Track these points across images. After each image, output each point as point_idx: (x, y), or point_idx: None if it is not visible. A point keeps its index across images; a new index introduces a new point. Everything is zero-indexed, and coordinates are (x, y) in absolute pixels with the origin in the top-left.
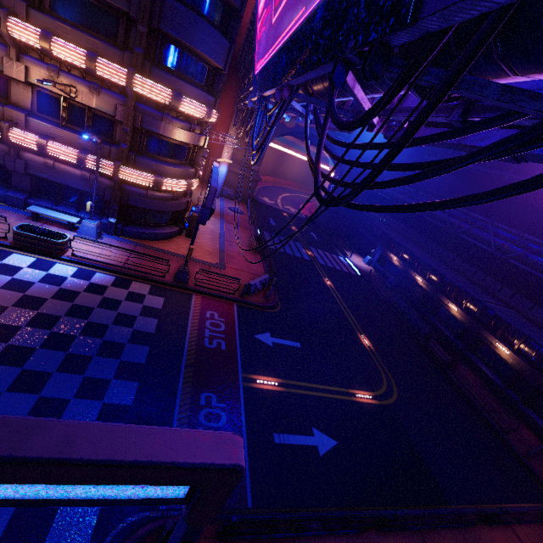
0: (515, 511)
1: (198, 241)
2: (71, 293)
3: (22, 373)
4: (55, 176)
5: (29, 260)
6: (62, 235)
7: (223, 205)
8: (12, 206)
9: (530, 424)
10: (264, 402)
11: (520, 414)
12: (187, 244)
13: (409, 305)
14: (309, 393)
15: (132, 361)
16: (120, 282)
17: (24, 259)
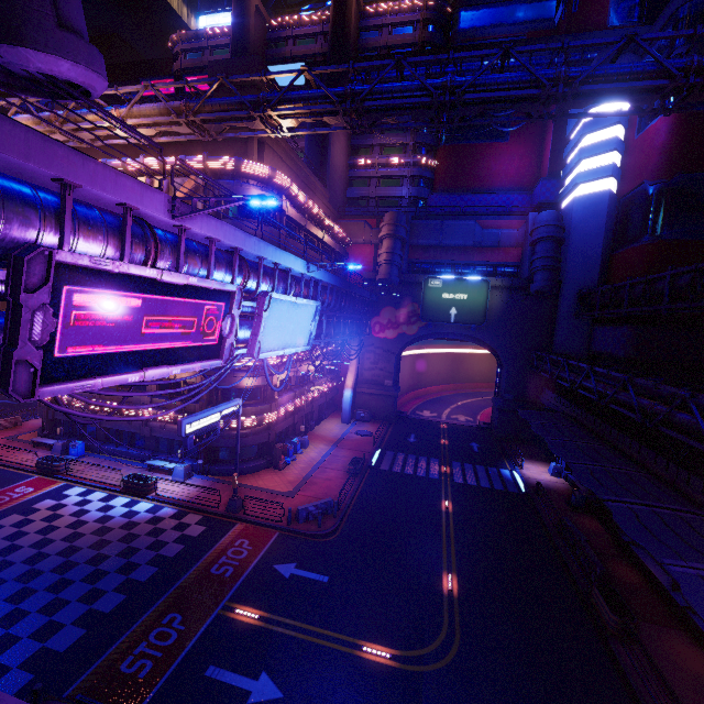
0: None
1: (284, 471)
2: (134, 524)
3: (60, 579)
4: (166, 434)
5: (125, 501)
6: (153, 478)
7: (349, 430)
8: (143, 462)
9: None
10: (227, 633)
11: None
12: (270, 476)
13: (609, 533)
14: (292, 633)
15: (136, 579)
16: (179, 515)
17: (123, 500)
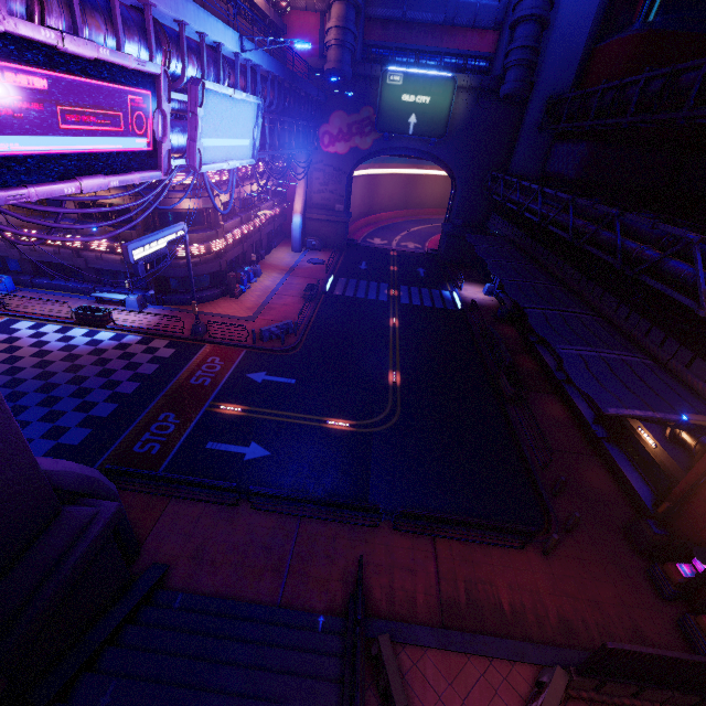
0: (410, 512)
1: (241, 299)
2: (102, 351)
3: (47, 397)
4: (106, 265)
5: (83, 332)
6: (106, 310)
7: (301, 259)
8: (88, 295)
9: (610, 466)
10: (217, 422)
11: (602, 454)
12: (227, 304)
13: (521, 337)
14: (271, 418)
15: (122, 392)
16: (144, 341)
17: (81, 331)
